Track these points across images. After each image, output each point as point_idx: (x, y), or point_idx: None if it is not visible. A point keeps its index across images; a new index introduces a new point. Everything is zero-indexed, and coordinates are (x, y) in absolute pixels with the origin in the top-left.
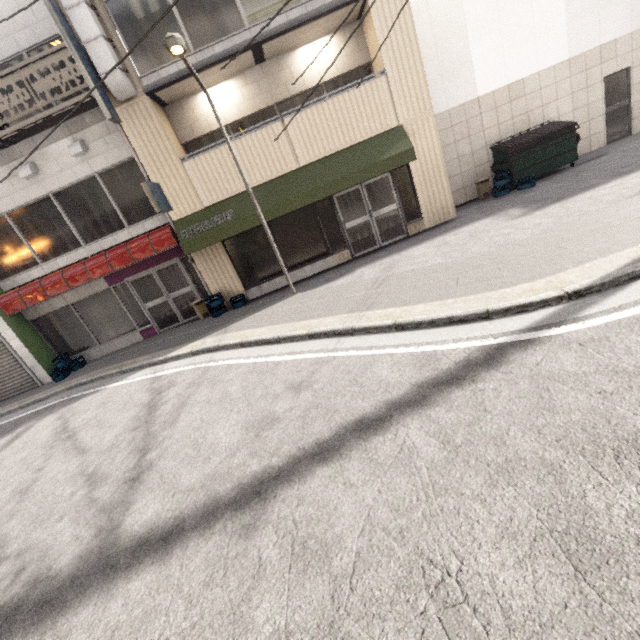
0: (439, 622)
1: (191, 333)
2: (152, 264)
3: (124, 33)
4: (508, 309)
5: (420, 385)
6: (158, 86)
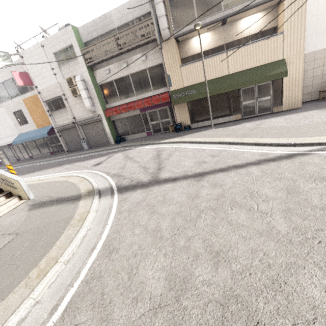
0: (249, 196)
1: (167, 136)
2: (157, 107)
3: (172, 12)
4: (304, 144)
5: (259, 160)
6: (180, 35)
